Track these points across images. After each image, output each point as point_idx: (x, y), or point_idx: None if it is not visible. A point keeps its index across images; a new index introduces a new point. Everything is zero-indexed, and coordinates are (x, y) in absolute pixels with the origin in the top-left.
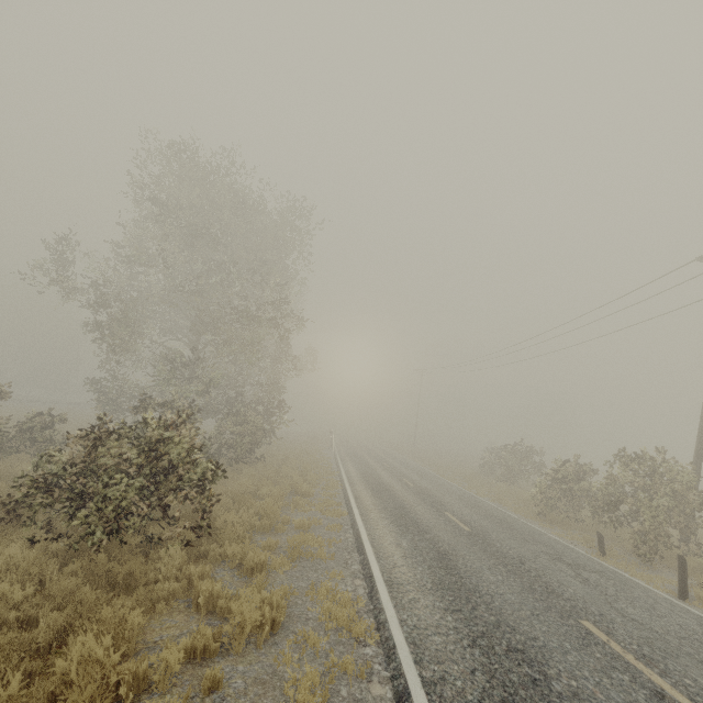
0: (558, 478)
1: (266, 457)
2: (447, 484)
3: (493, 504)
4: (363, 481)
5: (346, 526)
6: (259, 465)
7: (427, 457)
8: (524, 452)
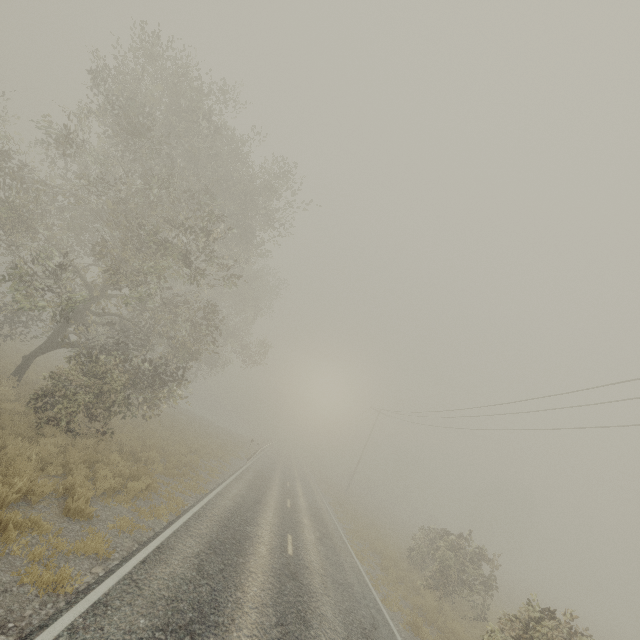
0: (525, 639)
1: (124, 436)
2: (349, 566)
3: (401, 639)
4: (219, 518)
5: (2, 637)
6: (88, 440)
7: (353, 510)
8: (471, 552)
